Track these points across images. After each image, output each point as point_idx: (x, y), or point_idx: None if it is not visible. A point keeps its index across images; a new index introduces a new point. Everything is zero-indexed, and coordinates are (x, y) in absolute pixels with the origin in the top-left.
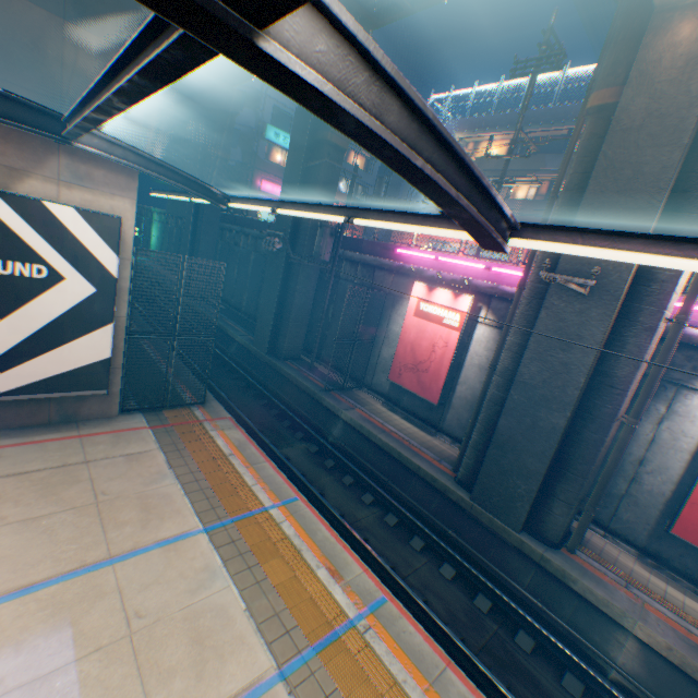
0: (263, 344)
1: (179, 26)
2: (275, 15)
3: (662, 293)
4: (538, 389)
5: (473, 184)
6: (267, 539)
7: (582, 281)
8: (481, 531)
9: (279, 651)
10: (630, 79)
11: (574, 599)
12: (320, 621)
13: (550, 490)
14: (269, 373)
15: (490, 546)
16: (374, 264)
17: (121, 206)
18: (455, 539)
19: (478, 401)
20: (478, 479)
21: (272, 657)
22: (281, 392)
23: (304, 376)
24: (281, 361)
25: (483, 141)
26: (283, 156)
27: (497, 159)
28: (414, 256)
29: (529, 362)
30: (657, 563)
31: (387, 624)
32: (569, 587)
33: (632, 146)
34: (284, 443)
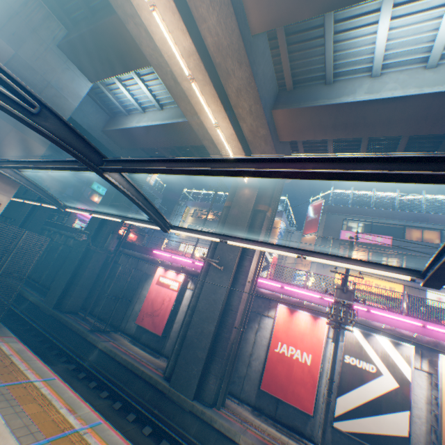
0: (52, 300)
1: (89, 168)
2: (108, 172)
3: (246, 271)
4: (205, 313)
5: (157, 211)
6: (29, 394)
7: (215, 260)
8: (173, 405)
9: (24, 440)
10: (234, 200)
11: (216, 434)
12: (56, 429)
13: (209, 369)
14: (51, 321)
15: (177, 414)
16: (140, 256)
17: (1, 199)
18: (157, 415)
19: (181, 326)
20: (175, 370)
21: (18, 442)
22: (57, 333)
23: (78, 322)
24: (63, 313)
25: (206, 212)
26: (99, 198)
27: (211, 221)
28: (162, 254)
29: (202, 300)
30: (259, 412)
31: (100, 431)
32: (214, 427)
33: (235, 219)
34: (50, 363)
